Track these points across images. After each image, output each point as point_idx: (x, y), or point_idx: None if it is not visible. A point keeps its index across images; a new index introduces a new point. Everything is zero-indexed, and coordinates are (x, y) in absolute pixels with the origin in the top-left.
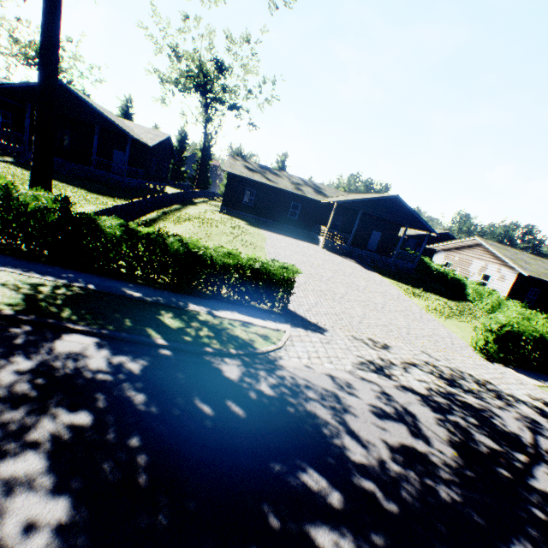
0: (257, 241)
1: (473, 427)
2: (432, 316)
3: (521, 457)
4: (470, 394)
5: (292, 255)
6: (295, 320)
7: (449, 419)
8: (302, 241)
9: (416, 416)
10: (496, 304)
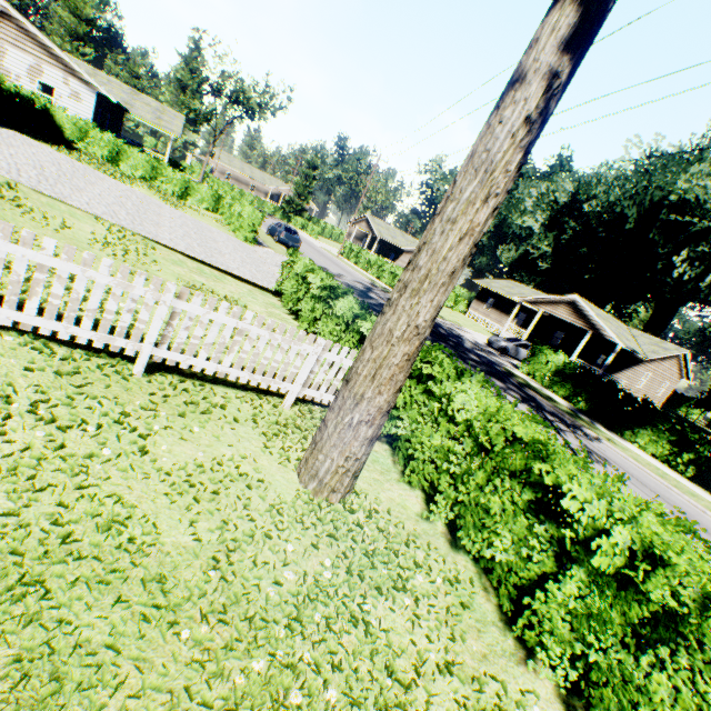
0: None
1: None
2: (183, 212)
3: None
4: None
5: (2, 159)
6: None
7: None
8: None
9: None
10: (115, 150)
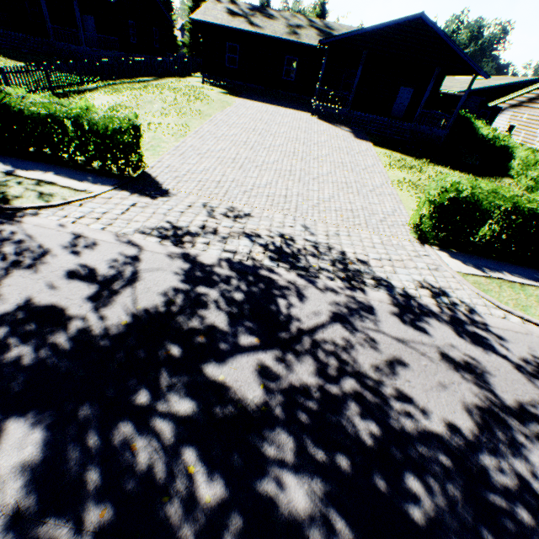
0: (208, 109)
1: (221, 302)
2: (397, 190)
3: (248, 340)
4: (296, 271)
5: (246, 123)
6: (139, 185)
7: (196, 290)
8: (289, 109)
9: (140, 282)
10: None
